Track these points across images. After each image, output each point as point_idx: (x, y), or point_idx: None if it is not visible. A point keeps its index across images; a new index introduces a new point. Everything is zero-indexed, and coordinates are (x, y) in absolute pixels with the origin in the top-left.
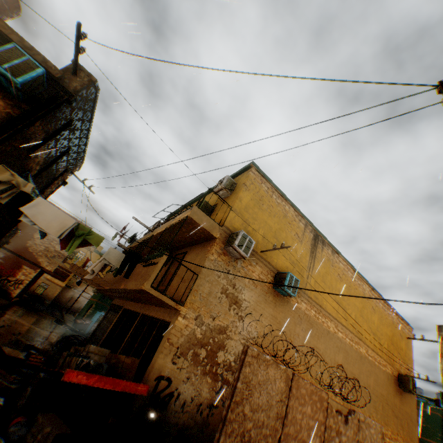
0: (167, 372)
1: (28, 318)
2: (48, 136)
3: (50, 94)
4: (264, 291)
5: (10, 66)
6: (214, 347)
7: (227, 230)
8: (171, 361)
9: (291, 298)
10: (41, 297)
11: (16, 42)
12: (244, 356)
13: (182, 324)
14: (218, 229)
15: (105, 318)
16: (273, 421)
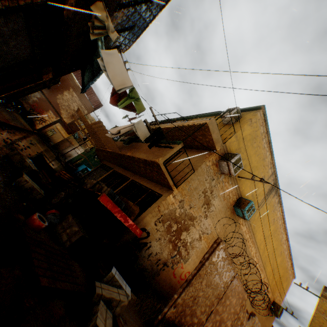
0: (149, 228)
1: (42, 147)
2: (134, 1)
3: None
4: (227, 205)
5: None
6: (182, 227)
7: (225, 149)
8: (154, 222)
9: (240, 219)
10: (48, 137)
11: None
12: (216, 245)
13: (171, 200)
14: (220, 144)
15: (95, 170)
16: (214, 298)
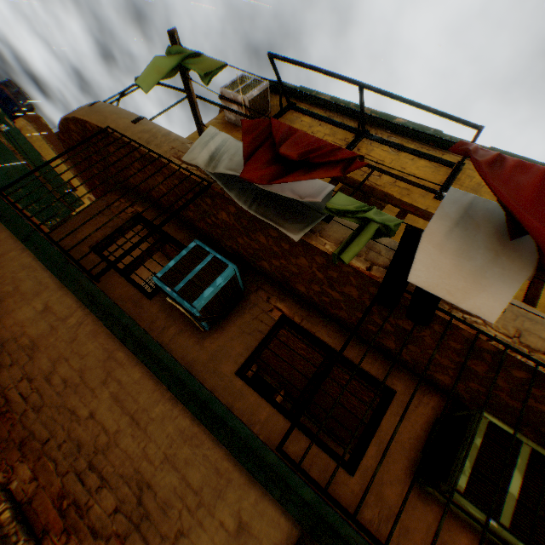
0: None
1: None
2: None
3: None
4: None
5: None
6: None
7: None
8: None
9: None
10: None
11: None
12: None
13: None
14: None
15: None
16: None
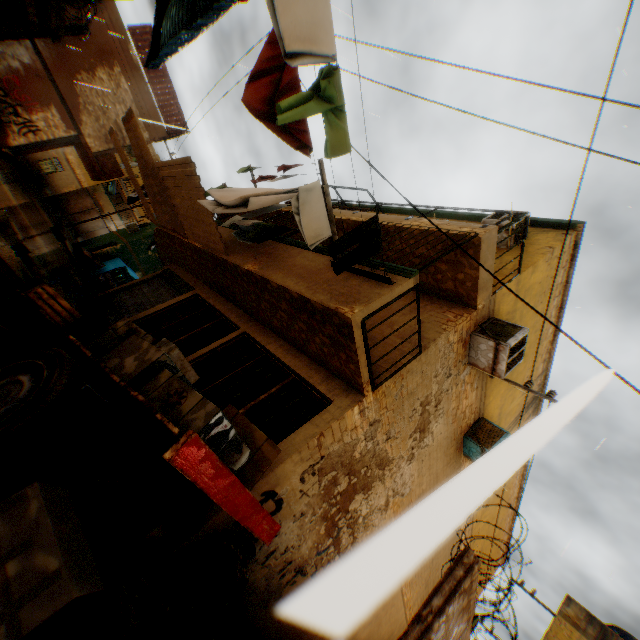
0: (285, 490)
1: (18, 193)
2: None
3: None
4: (455, 434)
5: None
6: (359, 484)
7: (491, 307)
8: (300, 475)
9: (465, 463)
10: (43, 176)
11: None
12: (464, 573)
13: (352, 421)
14: (487, 295)
15: (147, 282)
16: None
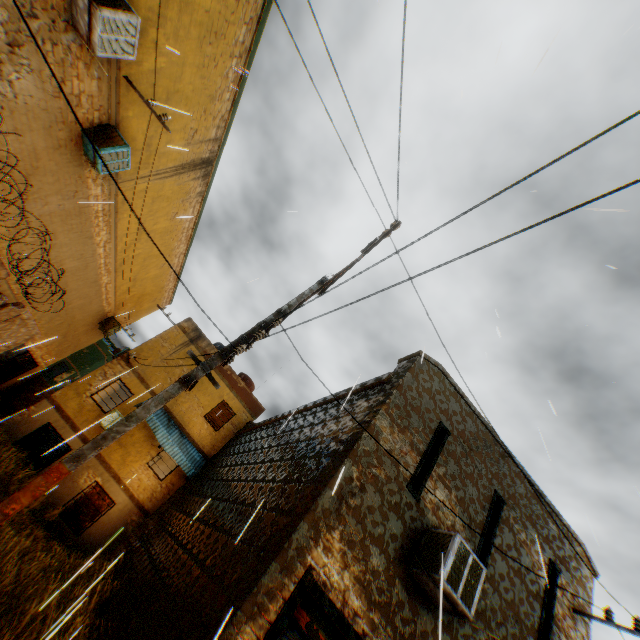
0: None
1: None
2: None
3: None
4: (65, 117)
5: None
6: None
7: None
8: None
9: (92, 168)
10: None
11: None
12: None
13: None
14: None
15: None
16: None
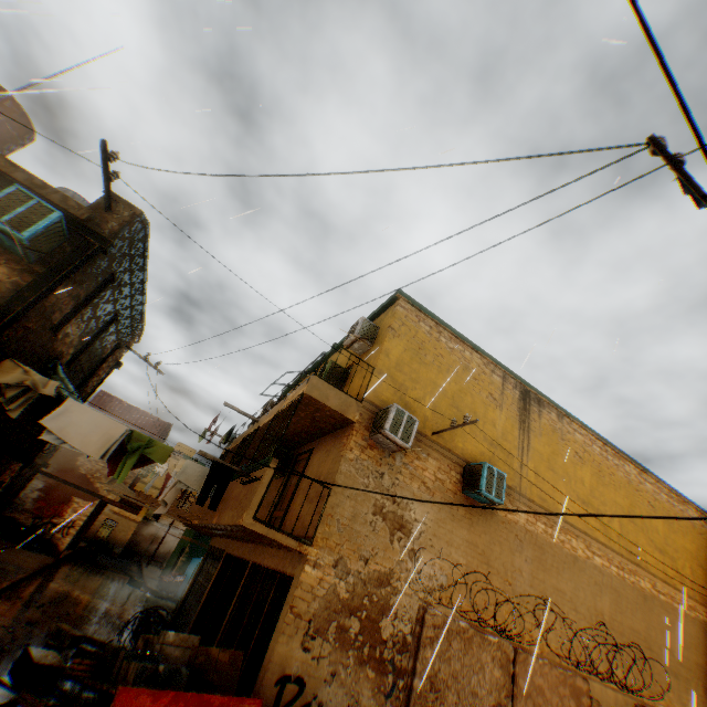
0: (296, 666)
1: (83, 584)
2: (79, 304)
3: (75, 244)
4: (448, 500)
5: (12, 216)
6: (374, 612)
7: (371, 407)
8: (300, 646)
9: (497, 507)
10: (106, 543)
11: (23, 181)
12: (420, 627)
13: (312, 577)
14: (355, 407)
15: (201, 570)
16: None
